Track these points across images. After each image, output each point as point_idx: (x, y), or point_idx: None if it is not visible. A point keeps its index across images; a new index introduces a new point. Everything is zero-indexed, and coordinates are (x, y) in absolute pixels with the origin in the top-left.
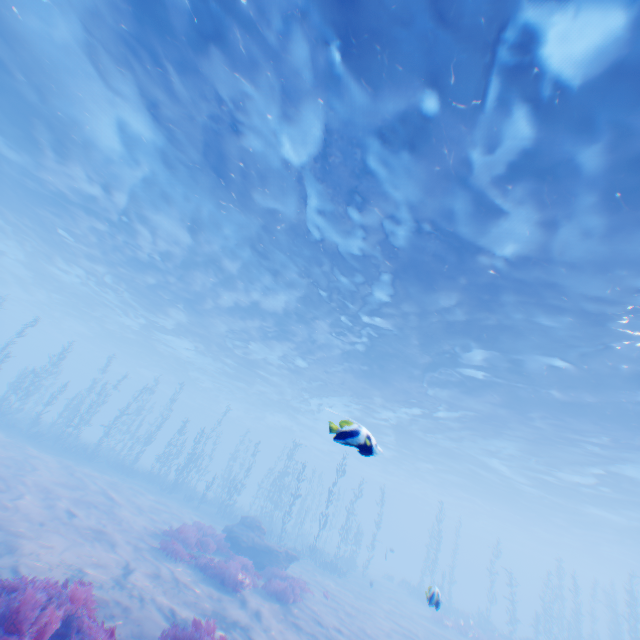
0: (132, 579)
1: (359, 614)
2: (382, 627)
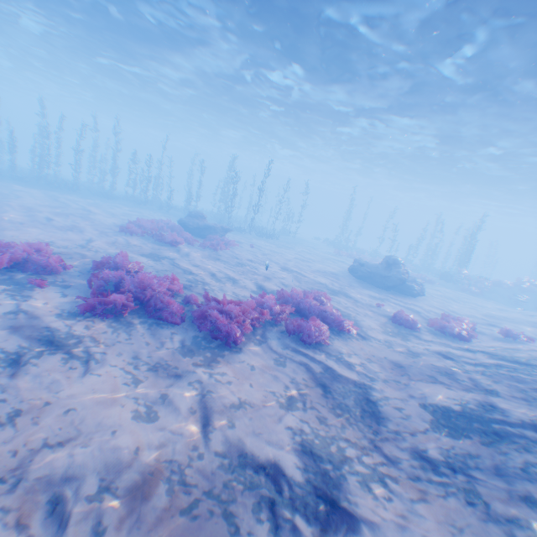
0: (93, 245)
1: (273, 254)
2: (287, 258)
